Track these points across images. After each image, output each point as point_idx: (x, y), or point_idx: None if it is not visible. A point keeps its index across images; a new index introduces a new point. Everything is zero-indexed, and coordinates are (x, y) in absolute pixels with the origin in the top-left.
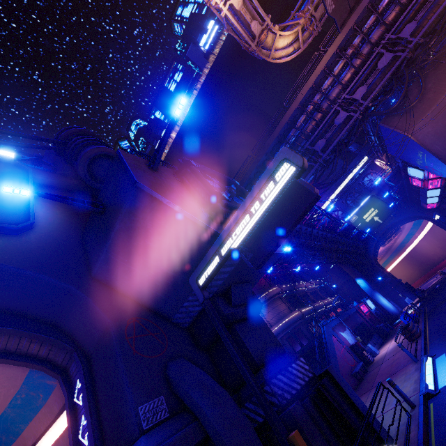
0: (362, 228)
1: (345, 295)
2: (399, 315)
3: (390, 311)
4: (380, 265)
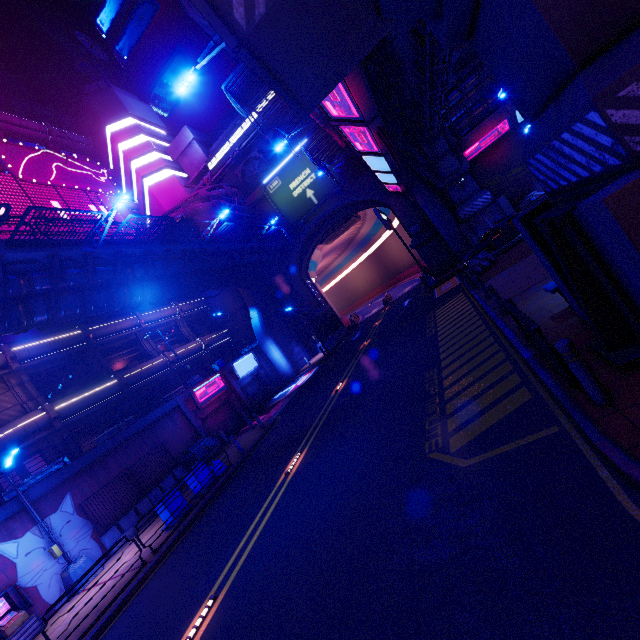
0: (284, 208)
1: (240, 329)
2: (292, 378)
3: (281, 372)
4: (309, 279)
